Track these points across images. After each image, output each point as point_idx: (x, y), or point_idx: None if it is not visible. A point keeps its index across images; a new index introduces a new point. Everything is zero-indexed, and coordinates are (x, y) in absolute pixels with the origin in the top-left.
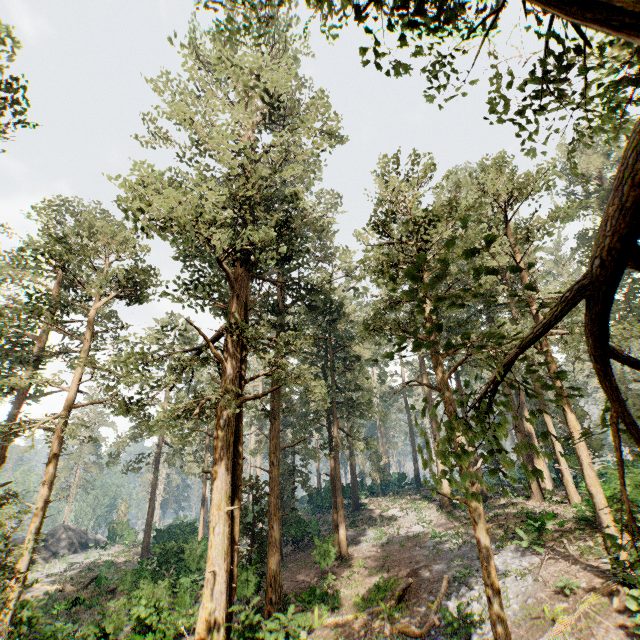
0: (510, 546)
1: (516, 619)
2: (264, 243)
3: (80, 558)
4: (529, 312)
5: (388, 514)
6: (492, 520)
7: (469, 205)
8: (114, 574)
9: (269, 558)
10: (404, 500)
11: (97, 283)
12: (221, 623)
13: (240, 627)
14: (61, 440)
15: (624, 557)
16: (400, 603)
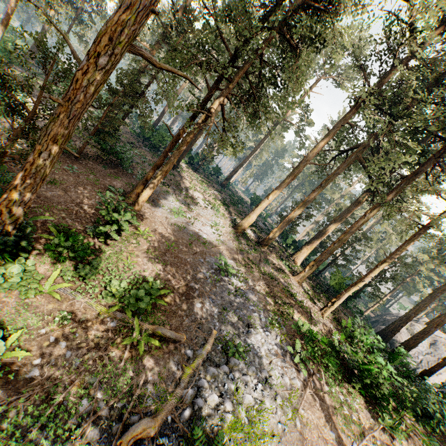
0: (276, 332)
1: None
2: None
3: None
4: None
5: (193, 195)
6: (268, 281)
7: None
8: None
9: (13, 185)
10: (209, 191)
11: None
12: None
13: None
14: None
15: None
16: (155, 339)
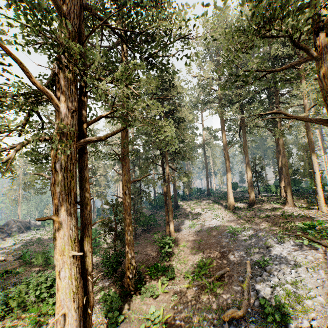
0: (288, 240)
1: (327, 313)
2: None
3: (24, 236)
4: None
5: (195, 212)
6: (266, 219)
7: None
8: (40, 247)
9: (126, 253)
10: (202, 203)
11: None
12: None
13: None
14: None
15: None
16: (218, 282)
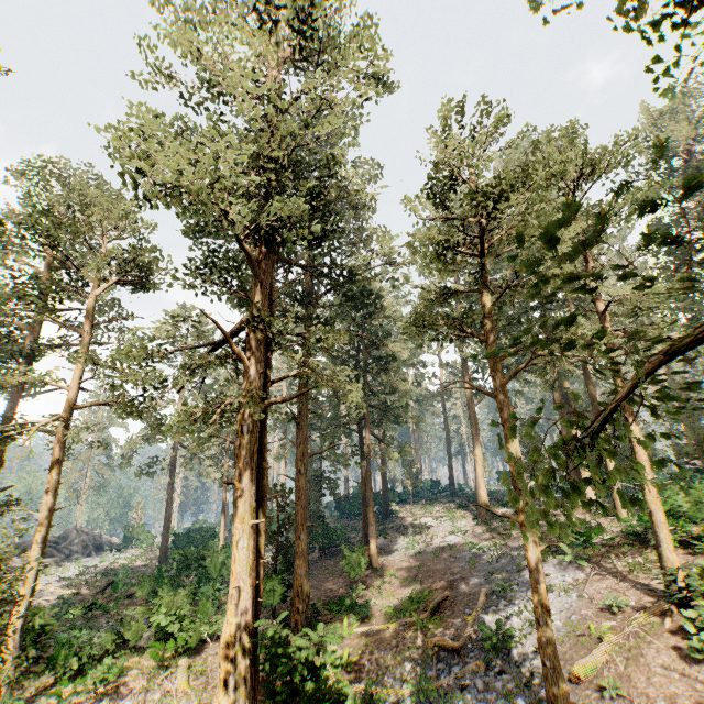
0: (552, 560)
1: (559, 636)
2: (291, 222)
3: (95, 561)
4: (597, 310)
5: (421, 523)
6: None
7: (542, 178)
8: (132, 578)
9: (296, 568)
10: (438, 508)
11: (94, 266)
12: (247, 639)
13: (267, 643)
14: (64, 444)
15: (681, 577)
16: (434, 616)
